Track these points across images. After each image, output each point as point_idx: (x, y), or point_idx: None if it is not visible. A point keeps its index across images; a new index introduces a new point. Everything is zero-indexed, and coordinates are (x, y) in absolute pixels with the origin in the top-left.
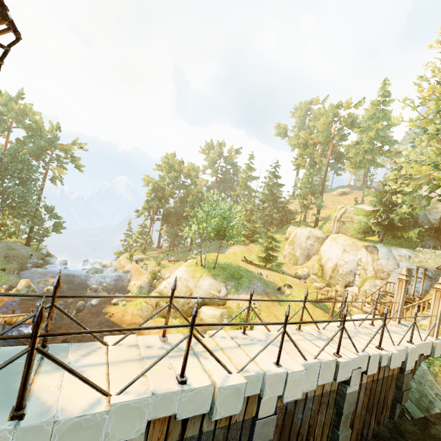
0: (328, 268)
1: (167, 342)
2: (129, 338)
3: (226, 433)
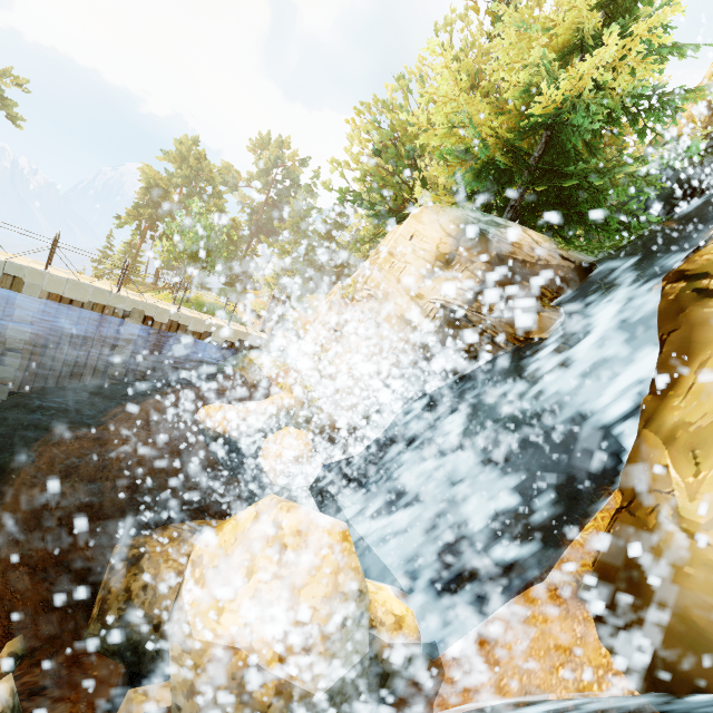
0: None
1: None
2: None
3: None
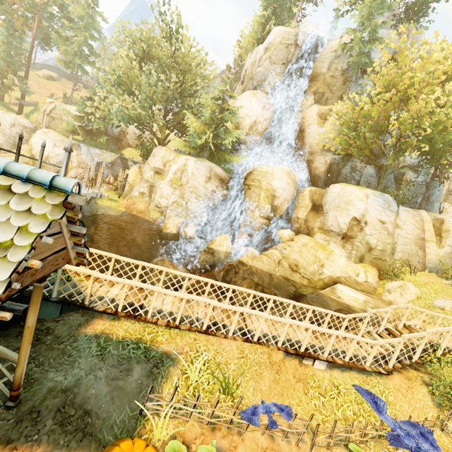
0: None
1: None
2: None
3: None
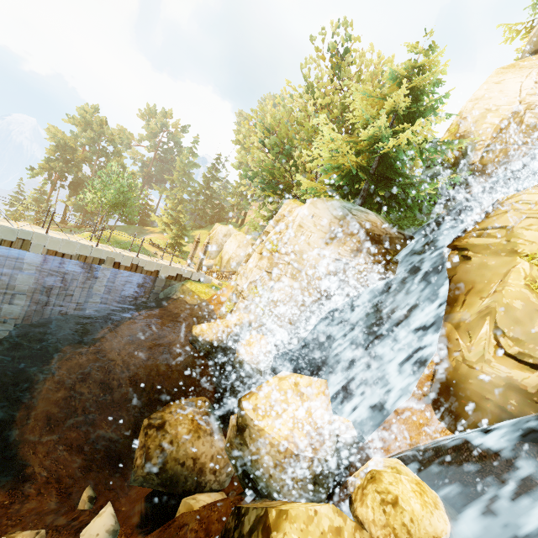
0: (224, 260)
1: None
2: None
3: (8, 251)
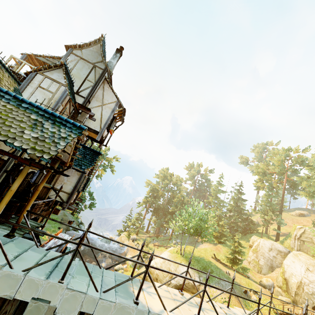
0: (292, 283)
1: (183, 295)
2: (164, 286)
3: None
